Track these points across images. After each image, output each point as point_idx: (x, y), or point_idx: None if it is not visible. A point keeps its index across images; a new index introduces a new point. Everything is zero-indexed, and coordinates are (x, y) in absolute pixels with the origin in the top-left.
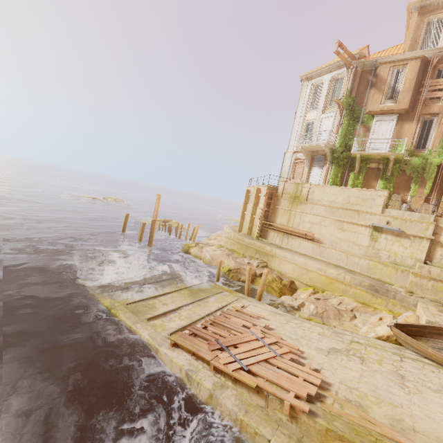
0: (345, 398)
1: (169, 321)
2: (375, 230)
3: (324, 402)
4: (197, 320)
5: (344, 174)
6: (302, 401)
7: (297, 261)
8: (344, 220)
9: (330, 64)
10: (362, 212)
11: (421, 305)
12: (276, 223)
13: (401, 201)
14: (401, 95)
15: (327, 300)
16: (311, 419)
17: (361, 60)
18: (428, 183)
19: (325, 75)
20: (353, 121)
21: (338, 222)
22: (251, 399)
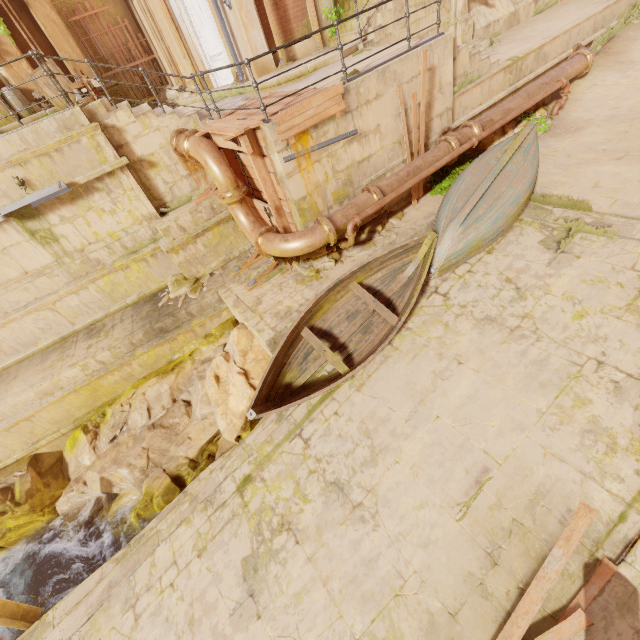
0: None
1: None
2: (25, 219)
3: None
4: None
5: None
6: None
7: None
8: None
9: None
10: None
11: (229, 303)
12: None
13: None
14: None
15: (126, 425)
16: None
17: None
18: None
19: None
20: None
21: None
22: None
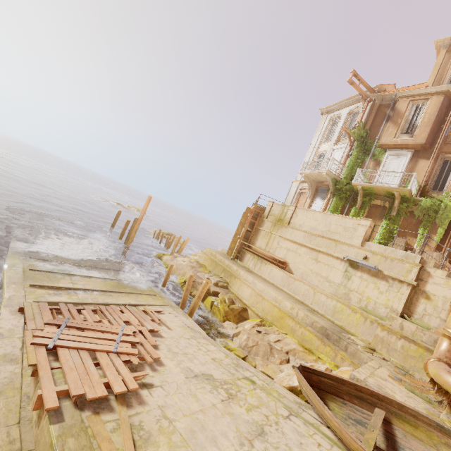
0: (139, 423)
1: (55, 295)
2: (350, 266)
3: (98, 415)
4: (86, 304)
5: (345, 208)
6: (70, 401)
7: (257, 287)
8: (319, 249)
9: (349, 98)
10: (340, 242)
11: (369, 363)
12: (255, 245)
13: (403, 246)
14: (418, 129)
15: (267, 334)
16: (48, 423)
17: (379, 93)
18: (440, 229)
19: (344, 109)
20: (363, 153)
21: (313, 251)
22: (29, 385)
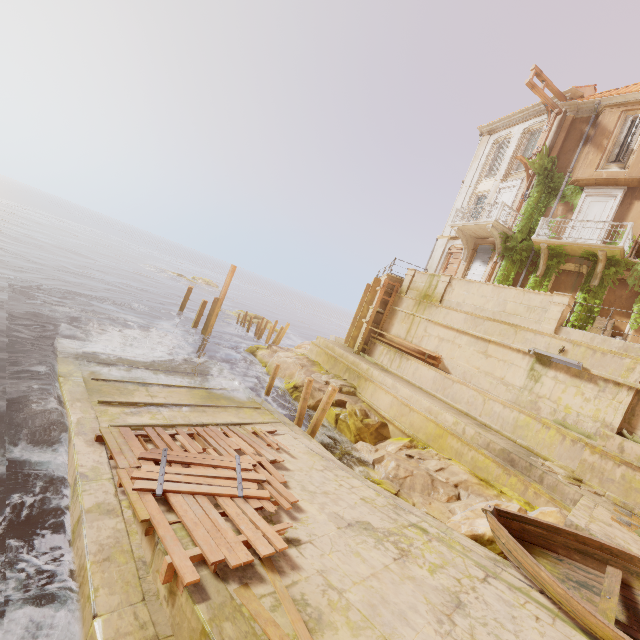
0: (302, 597)
1: (133, 415)
2: (539, 362)
3: (248, 587)
4: (176, 426)
5: (520, 276)
6: (207, 570)
7: (399, 393)
8: (490, 338)
9: (525, 109)
10: (522, 328)
11: (580, 500)
12: (390, 333)
13: (609, 331)
14: (634, 155)
15: (423, 460)
16: (190, 602)
17: (574, 101)
18: None
19: (516, 126)
20: (547, 194)
21: (480, 341)
22: (141, 545)
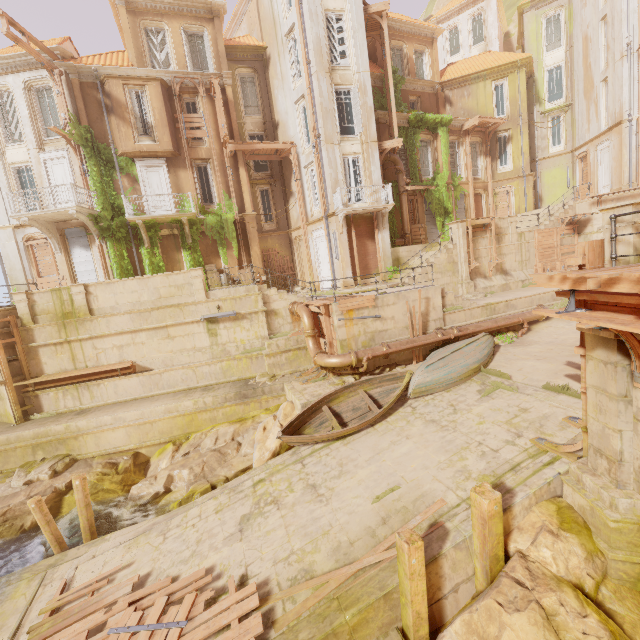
0: (290, 580)
1: None
2: (210, 323)
3: (276, 620)
4: None
5: (131, 251)
6: None
7: (128, 419)
8: (166, 324)
9: (8, 56)
10: (184, 304)
11: (288, 388)
12: (49, 373)
13: (218, 272)
14: (157, 130)
15: (198, 447)
16: None
17: (70, 63)
18: (234, 243)
19: (8, 76)
20: (106, 167)
21: (159, 330)
22: None
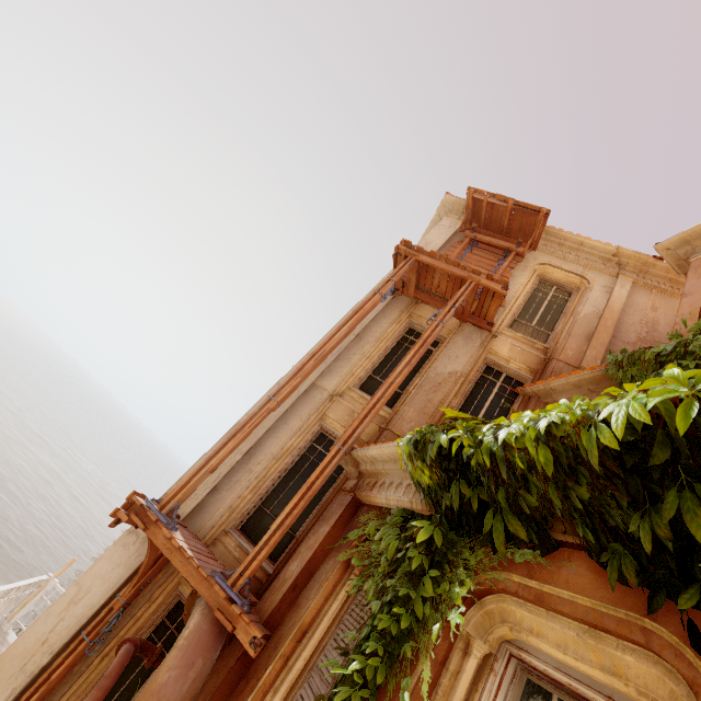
0: None
1: None
2: None
3: None
4: None
5: None
6: None
7: None
8: None
9: None
10: None
11: None
12: None
13: None
14: None
15: None
16: None
17: None
18: None
19: None
20: None
21: None
22: None
